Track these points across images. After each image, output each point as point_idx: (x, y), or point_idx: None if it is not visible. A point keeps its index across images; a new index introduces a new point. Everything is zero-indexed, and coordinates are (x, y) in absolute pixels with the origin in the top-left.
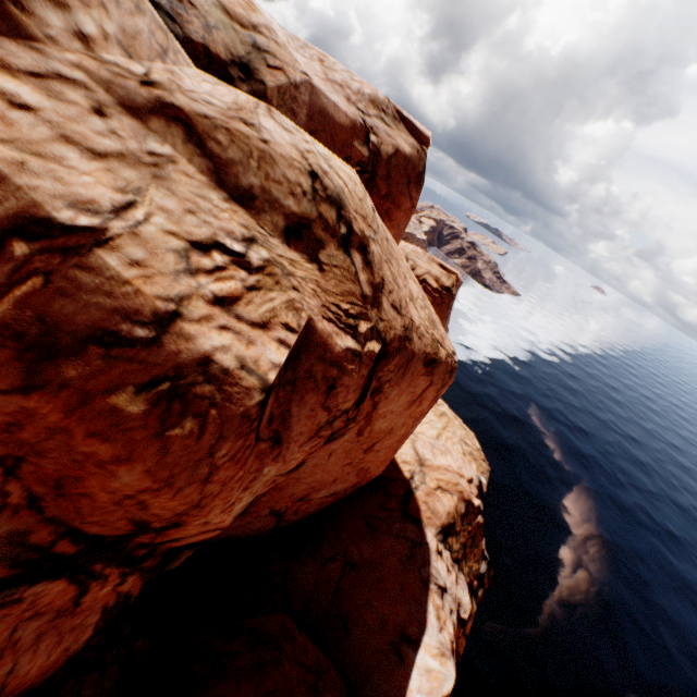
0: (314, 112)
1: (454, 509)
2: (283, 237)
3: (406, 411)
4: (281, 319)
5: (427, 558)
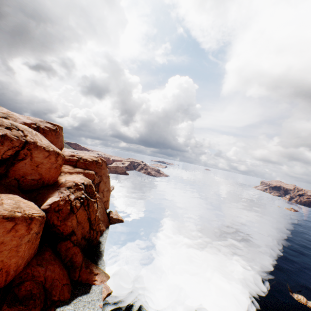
0: (21, 122)
1: (72, 184)
2: (5, 128)
3: (45, 159)
4: (2, 132)
5: (61, 190)
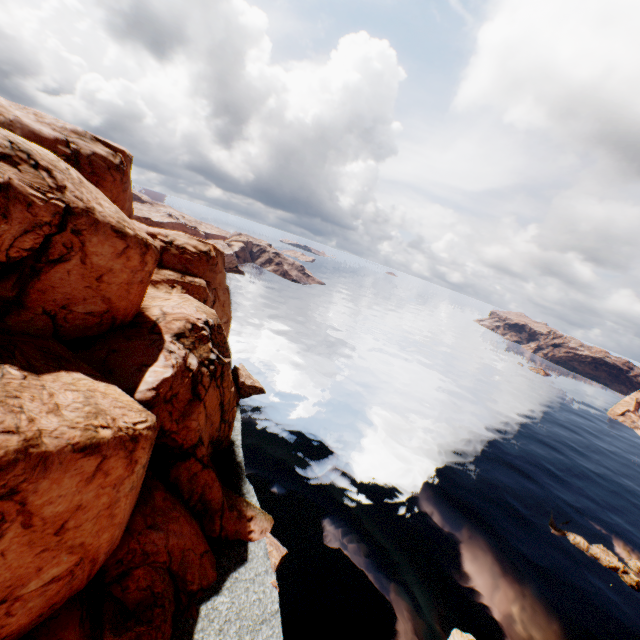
0: (26, 132)
1: (184, 326)
2: None
3: (118, 260)
4: None
5: (163, 343)
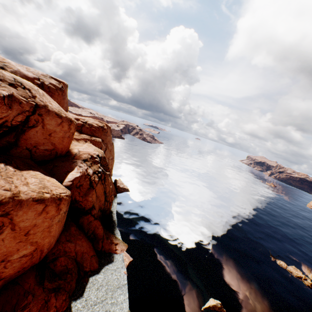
0: (22, 75)
1: (87, 156)
2: (9, 85)
3: (58, 127)
4: (7, 91)
5: (77, 163)
